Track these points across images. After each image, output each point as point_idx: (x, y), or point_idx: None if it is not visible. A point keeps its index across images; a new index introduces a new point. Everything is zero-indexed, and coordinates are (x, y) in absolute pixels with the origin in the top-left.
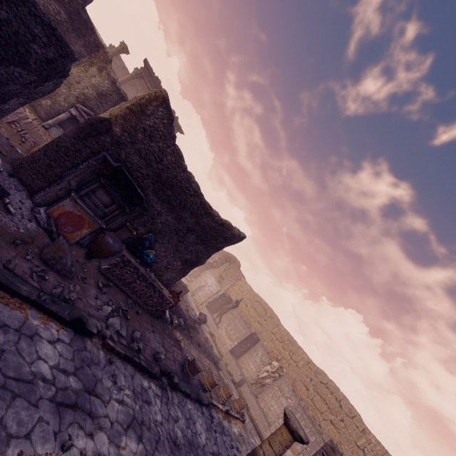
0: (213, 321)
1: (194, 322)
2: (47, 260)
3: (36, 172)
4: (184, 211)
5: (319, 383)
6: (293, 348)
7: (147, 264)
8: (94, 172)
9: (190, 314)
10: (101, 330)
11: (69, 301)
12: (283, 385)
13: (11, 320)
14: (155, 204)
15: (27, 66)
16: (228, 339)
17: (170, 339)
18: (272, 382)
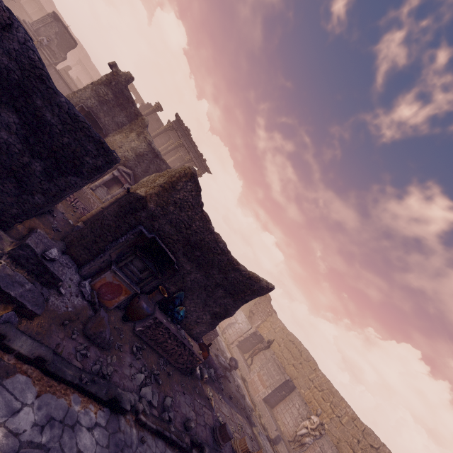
0: (244, 363)
1: (225, 369)
2: (89, 335)
3: (84, 247)
4: (212, 268)
5: (369, 447)
6: (335, 400)
7: (178, 321)
8: (131, 244)
9: (220, 360)
10: (134, 405)
11: (106, 376)
12: (325, 446)
13: (57, 410)
14: (185, 265)
15: (81, 174)
16: (261, 385)
17: (200, 398)
18: (312, 441)
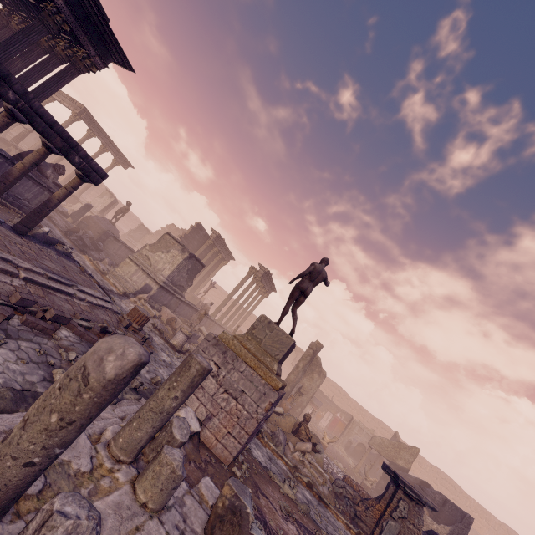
0: None
1: None
2: None
3: None
4: None
5: (381, 429)
6: (363, 413)
7: None
8: None
9: None
10: None
11: None
12: None
13: None
14: None
15: None
16: None
17: None
18: None
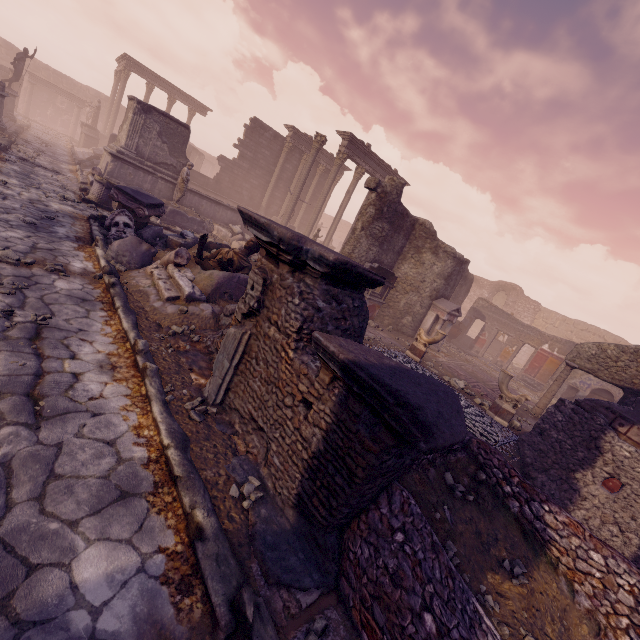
0: None
1: None
2: None
3: None
4: None
5: None
6: None
7: None
8: None
9: None
10: None
11: None
12: None
13: None
14: None
15: None
16: None
17: None
18: None
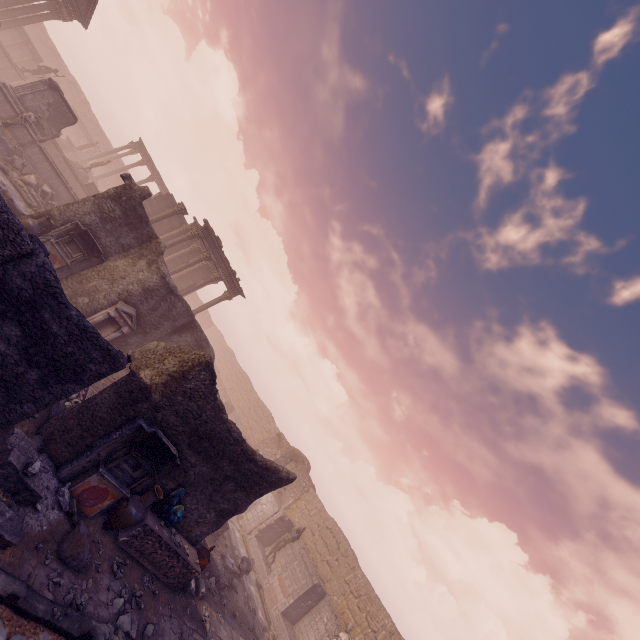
0: (263, 562)
1: (233, 574)
2: (64, 558)
3: (67, 444)
4: (223, 459)
5: None
6: (373, 609)
7: (174, 523)
8: (127, 441)
9: (228, 563)
10: (109, 639)
11: (80, 606)
12: None
13: None
14: (190, 457)
15: (81, 382)
16: (281, 593)
17: (192, 621)
18: None
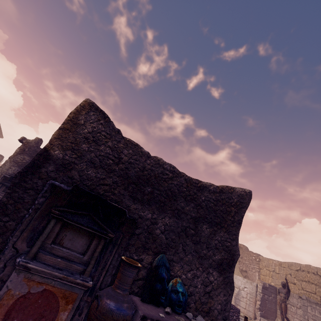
0: None
1: None
2: None
3: None
4: (176, 200)
5: None
6: None
7: (183, 306)
8: (46, 212)
9: None
10: None
11: None
12: None
13: None
14: (142, 213)
15: None
16: None
17: None
18: None
